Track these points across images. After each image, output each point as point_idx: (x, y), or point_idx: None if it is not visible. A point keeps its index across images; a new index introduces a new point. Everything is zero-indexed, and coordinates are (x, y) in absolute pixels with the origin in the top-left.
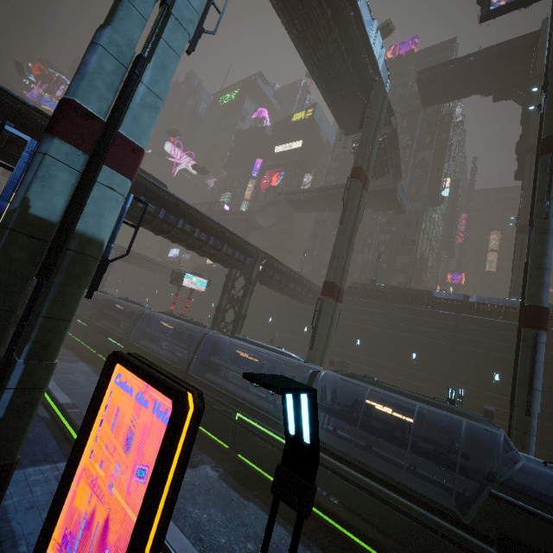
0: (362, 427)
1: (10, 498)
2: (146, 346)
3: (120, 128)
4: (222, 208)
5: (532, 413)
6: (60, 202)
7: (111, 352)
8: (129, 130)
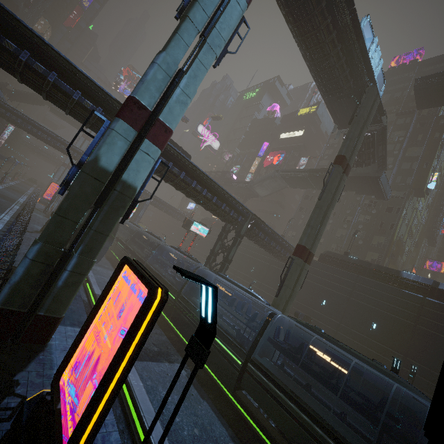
0: (303, 366)
1: (55, 340)
2: (157, 269)
3: (160, 115)
4: (231, 177)
5: None
6: (116, 160)
7: None
8: (165, 117)
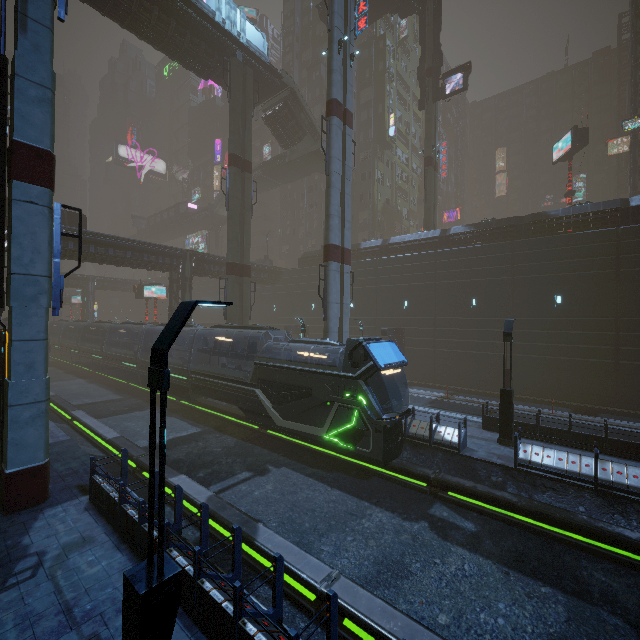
0: (216, 354)
1: None
2: (118, 353)
3: None
4: (186, 209)
5: (329, 318)
6: None
7: (97, 365)
8: None
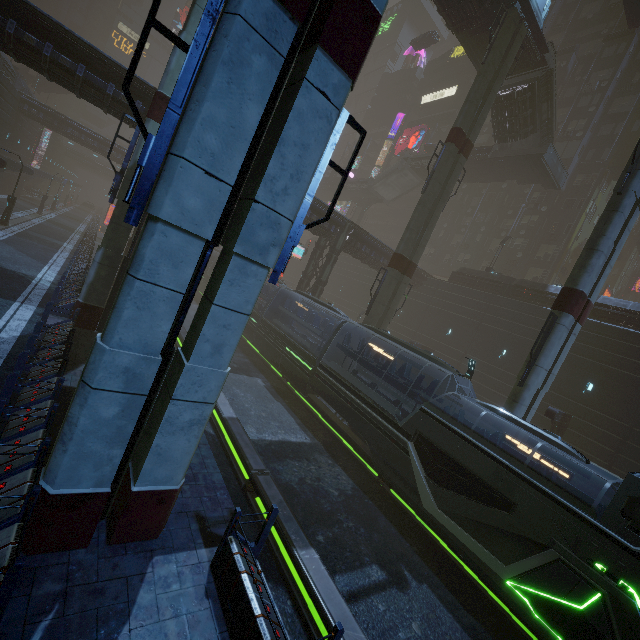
0: (361, 362)
1: None
2: None
3: None
4: None
5: (527, 385)
6: None
7: None
8: None
